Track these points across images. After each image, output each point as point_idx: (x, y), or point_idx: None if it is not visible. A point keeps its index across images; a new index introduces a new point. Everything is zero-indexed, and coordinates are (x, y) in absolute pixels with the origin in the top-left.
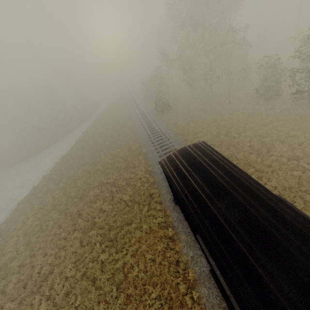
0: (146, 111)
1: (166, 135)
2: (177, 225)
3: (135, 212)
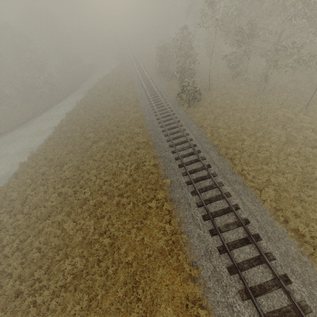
0: (161, 95)
1: (204, 155)
2: None
3: None
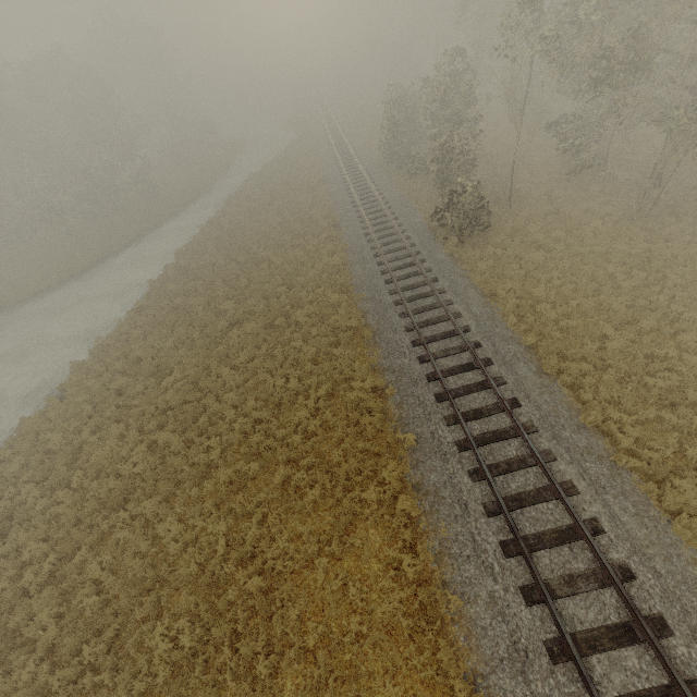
0: (392, 215)
1: (501, 372)
2: None
3: None
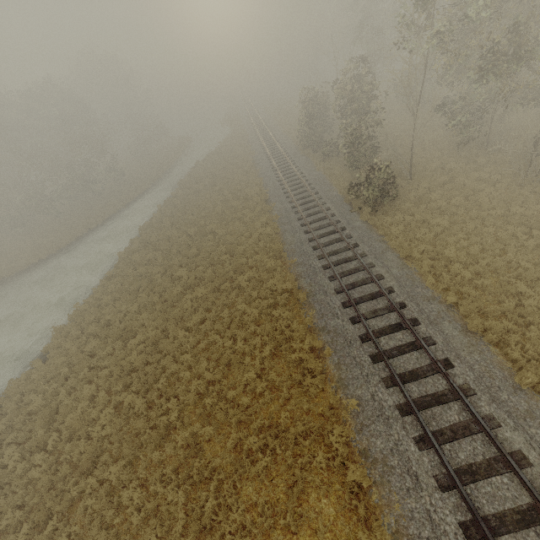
0: (313, 190)
1: (429, 332)
2: None
3: None
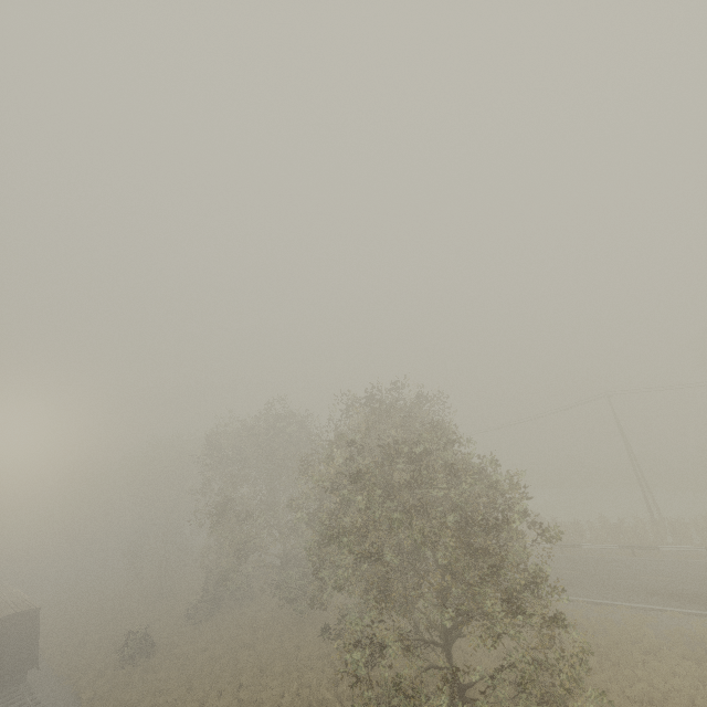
0: None
1: None
2: None
3: None
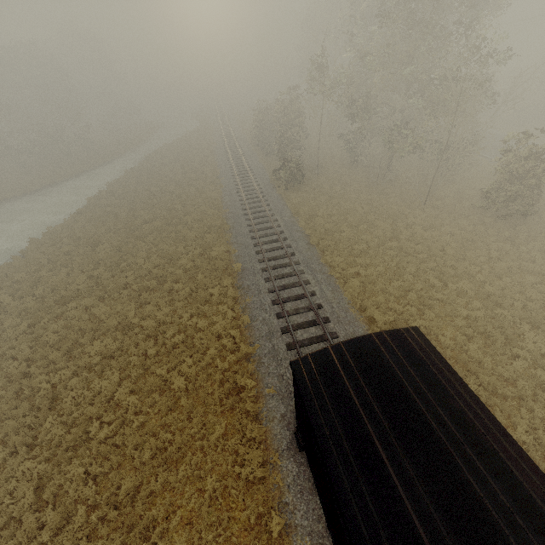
0: (252, 173)
1: (290, 243)
2: (292, 504)
3: (193, 429)
